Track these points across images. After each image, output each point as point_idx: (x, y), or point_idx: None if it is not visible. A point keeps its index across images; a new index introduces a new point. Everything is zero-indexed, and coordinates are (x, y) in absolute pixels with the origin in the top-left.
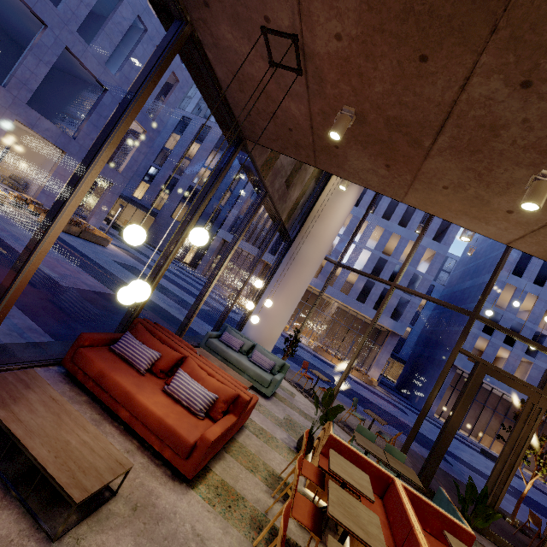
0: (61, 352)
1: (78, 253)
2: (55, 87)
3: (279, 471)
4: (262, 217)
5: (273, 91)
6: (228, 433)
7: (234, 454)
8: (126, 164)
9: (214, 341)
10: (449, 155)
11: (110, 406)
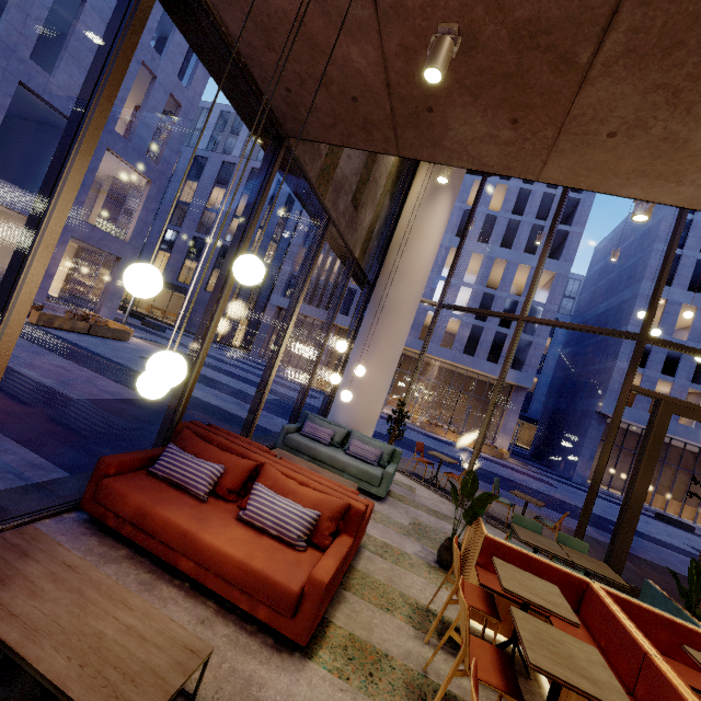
0: (80, 490)
1: (90, 354)
2: (19, 142)
3: (425, 601)
4: (323, 269)
5: (321, 31)
6: (345, 563)
7: (357, 590)
8: (132, 229)
9: (295, 436)
10: (624, 68)
11: (163, 557)
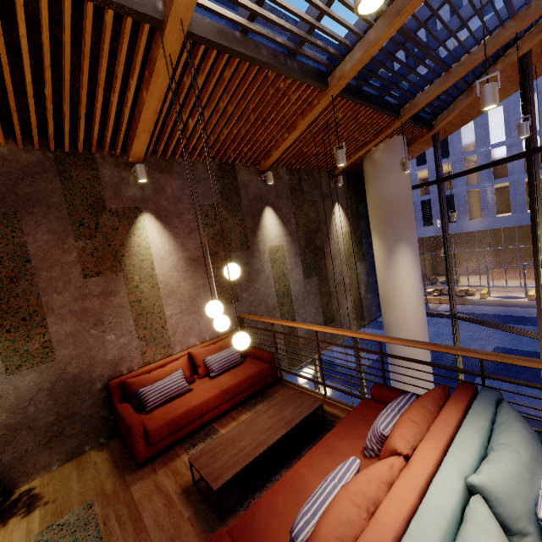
0: None
1: None
2: None
3: None
4: None
5: None
6: None
7: None
8: None
9: None
10: None
11: None
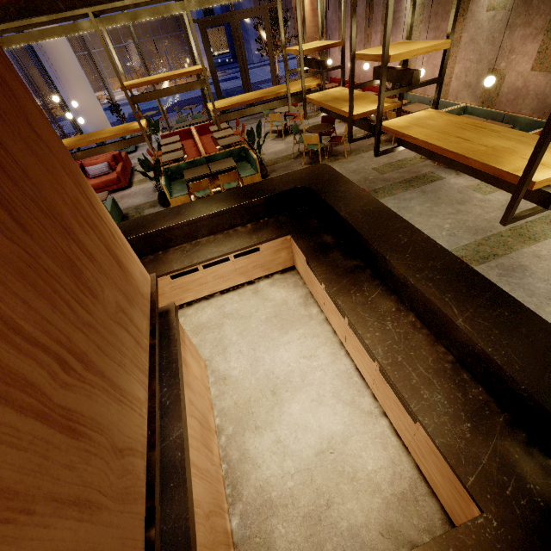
0: None
1: None
2: None
3: None
4: None
5: None
6: (126, 169)
7: (137, 174)
8: None
9: None
10: None
11: None
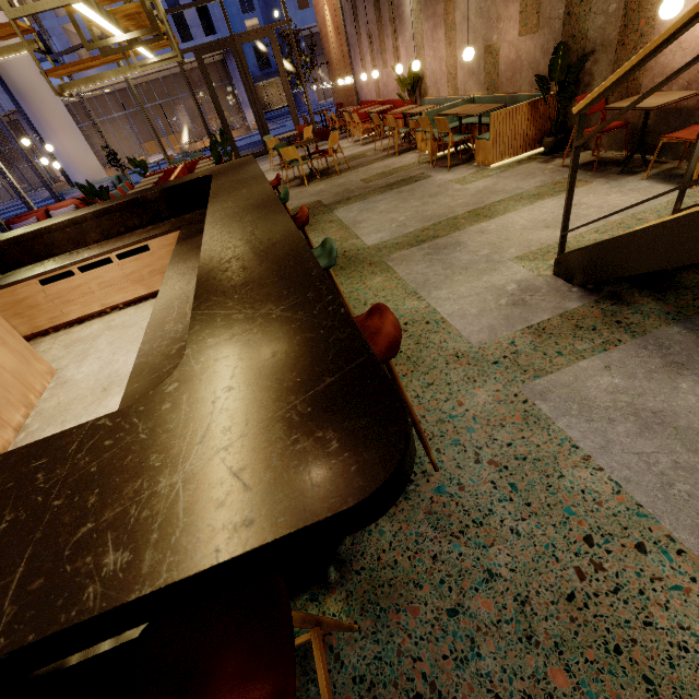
0: None
1: None
2: None
3: None
4: None
5: None
6: None
7: None
8: None
9: None
10: None
11: None
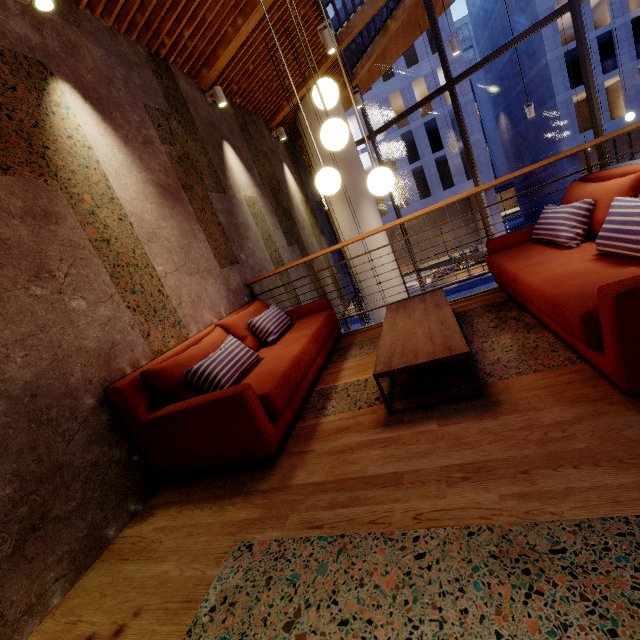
0: None
1: None
2: None
3: None
4: None
5: None
6: None
7: None
8: None
9: None
10: None
11: None
